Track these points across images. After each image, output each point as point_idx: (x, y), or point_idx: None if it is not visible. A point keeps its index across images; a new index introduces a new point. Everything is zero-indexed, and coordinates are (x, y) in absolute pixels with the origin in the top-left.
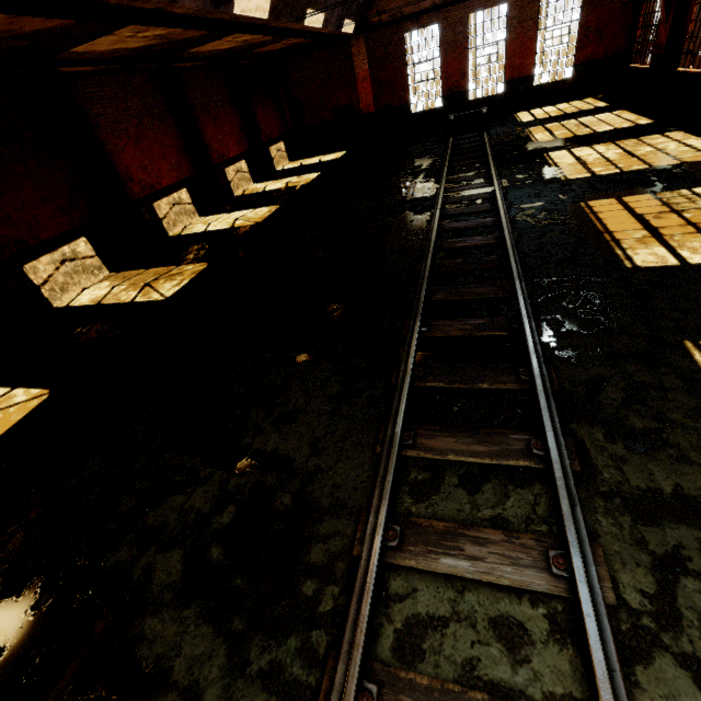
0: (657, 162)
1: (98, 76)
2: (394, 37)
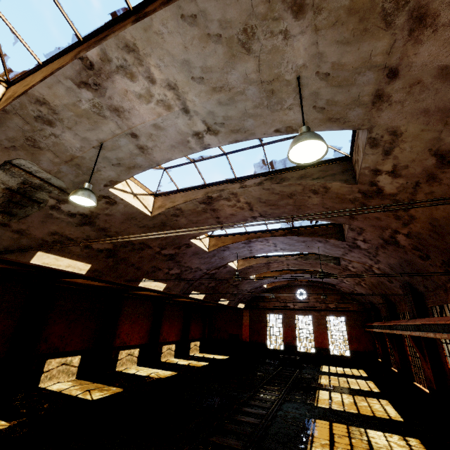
0: (363, 411)
1: (135, 298)
2: (262, 314)
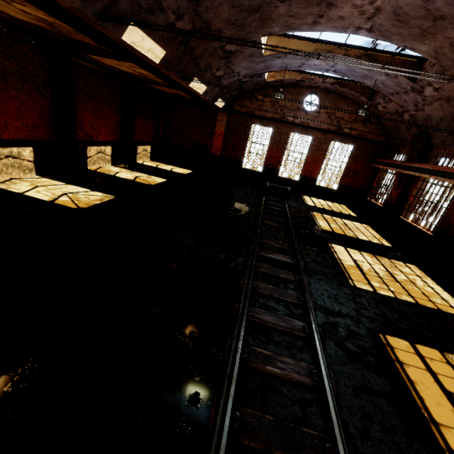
0: (419, 298)
1: None
2: (245, 122)
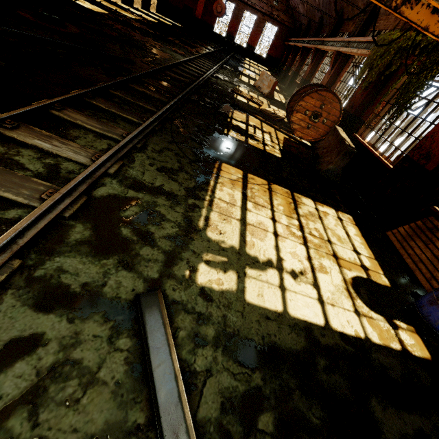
0: None
1: None
2: None
